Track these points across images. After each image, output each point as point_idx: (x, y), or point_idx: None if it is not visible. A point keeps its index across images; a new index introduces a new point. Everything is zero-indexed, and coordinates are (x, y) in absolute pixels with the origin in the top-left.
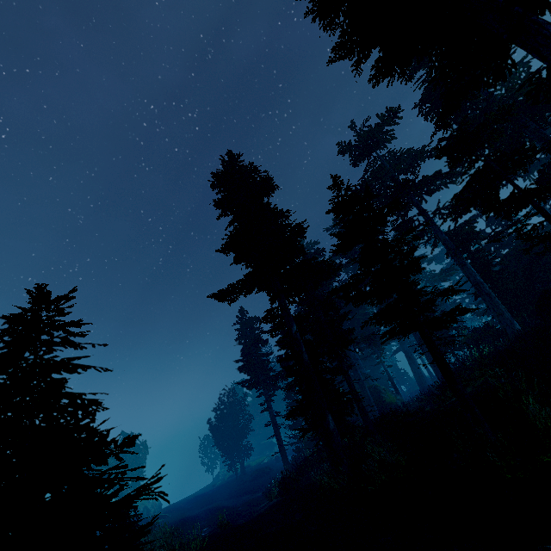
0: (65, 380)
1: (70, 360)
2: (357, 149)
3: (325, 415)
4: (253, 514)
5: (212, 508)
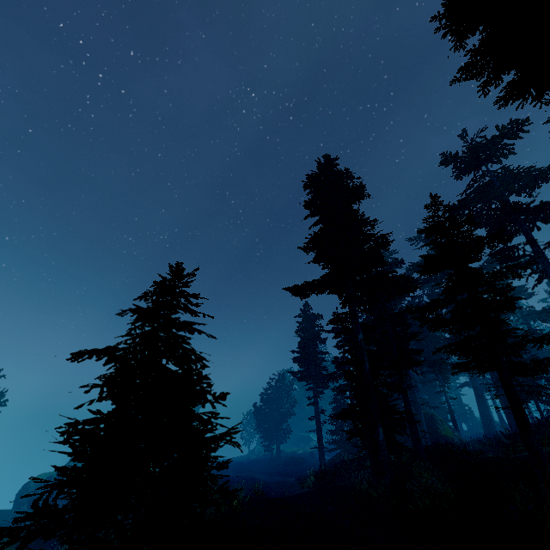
0: (188, 338)
1: (191, 323)
2: (464, 161)
3: (376, 426)
4: (284, 494)
5: (246, 476)
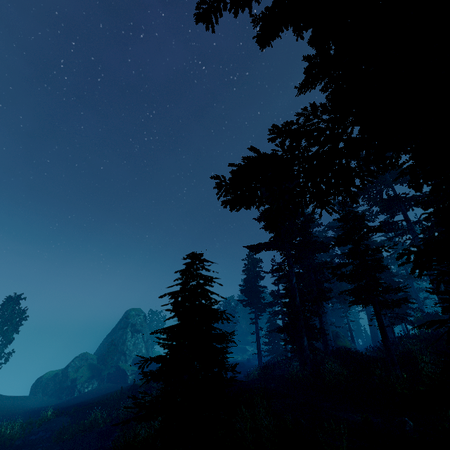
0: (211, 285)
1: (211, 277)
2: None
3: (303, 336)
4: None
5: None
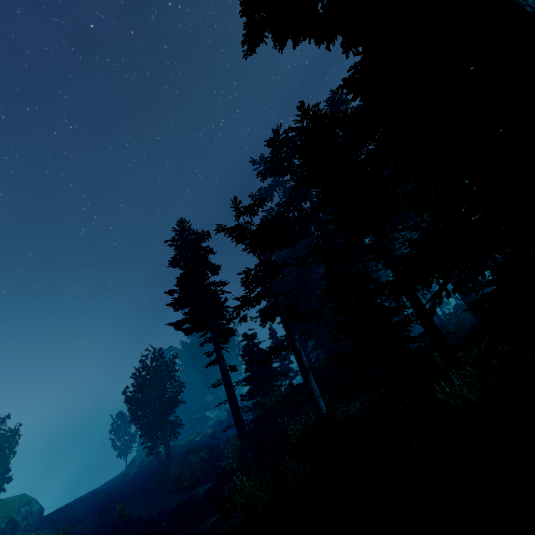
0: None
1: None
2: None
3: None
4: None
5: (115, 521)
